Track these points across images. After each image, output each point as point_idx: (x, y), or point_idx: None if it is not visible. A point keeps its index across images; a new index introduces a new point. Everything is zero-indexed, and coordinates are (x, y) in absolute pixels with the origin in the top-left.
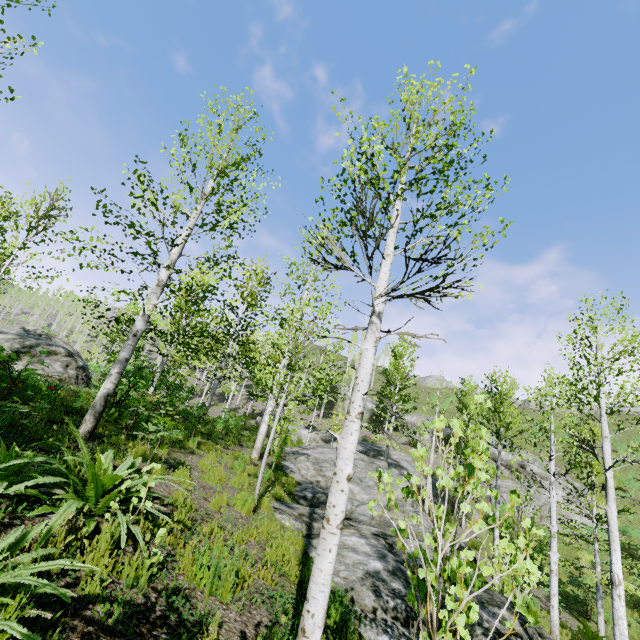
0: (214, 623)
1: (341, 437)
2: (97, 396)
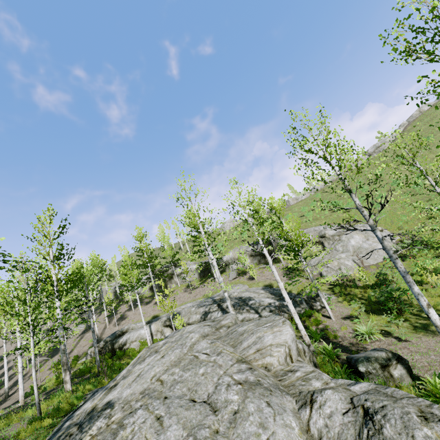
0: None
1: None
2: None
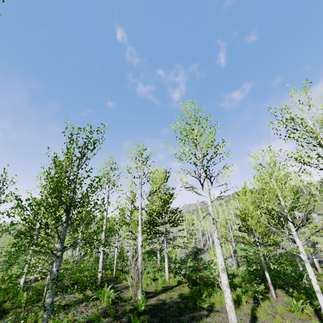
0: None
1: None
2: None
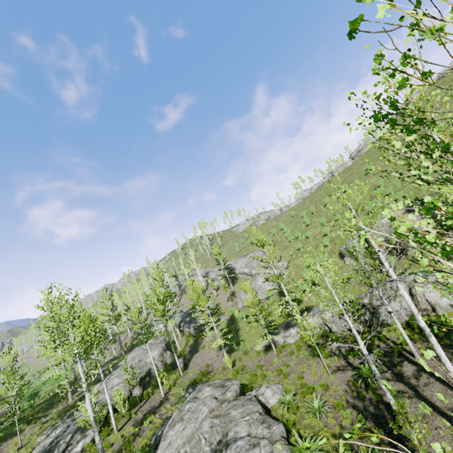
0: None
1: None
2: None
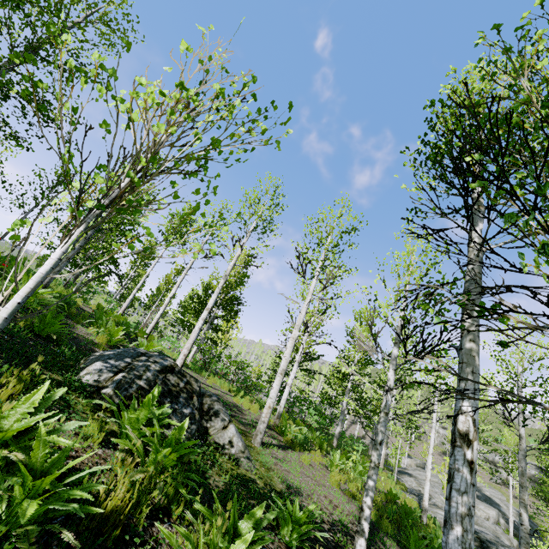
0: (402, 499)
1: (427, 459)
2: (336, 432)
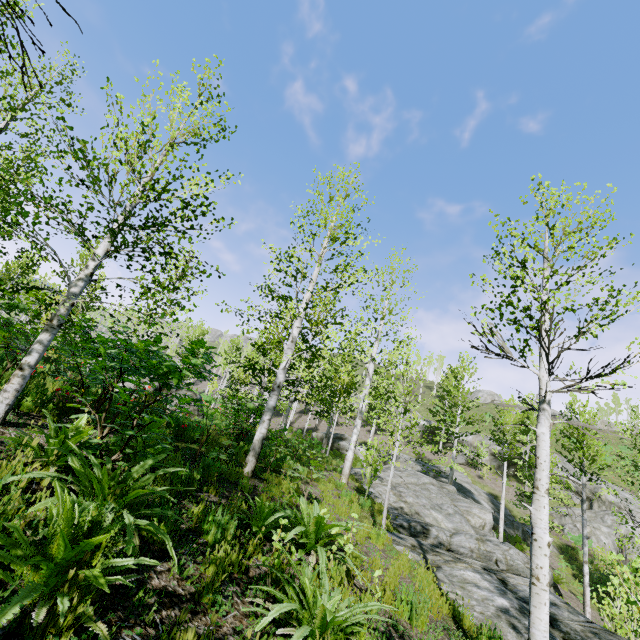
0: None
1: (534, 509)
2: (255, 440)
